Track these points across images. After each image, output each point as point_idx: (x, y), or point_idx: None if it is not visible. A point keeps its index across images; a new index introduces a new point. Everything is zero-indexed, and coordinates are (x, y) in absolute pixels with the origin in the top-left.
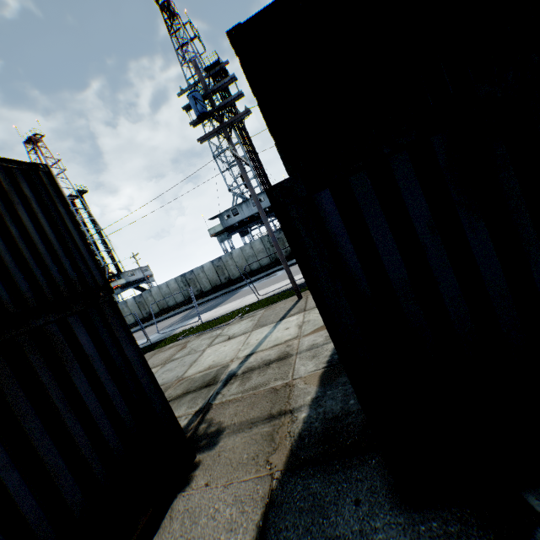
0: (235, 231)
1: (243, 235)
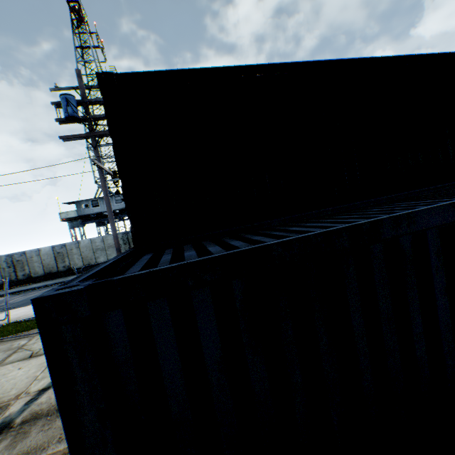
0: (91, 221)
1: (99, 225)
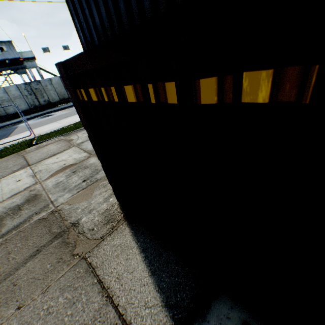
0: None
1: None
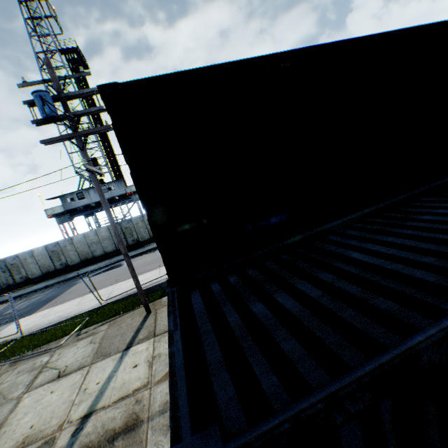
0: (79, 214)
1: (88, 216)
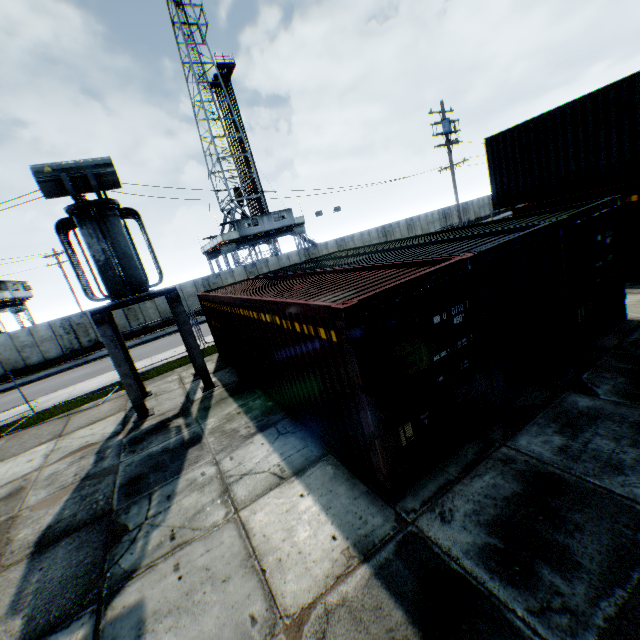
0: (246, 244)
1: (213, 258)
